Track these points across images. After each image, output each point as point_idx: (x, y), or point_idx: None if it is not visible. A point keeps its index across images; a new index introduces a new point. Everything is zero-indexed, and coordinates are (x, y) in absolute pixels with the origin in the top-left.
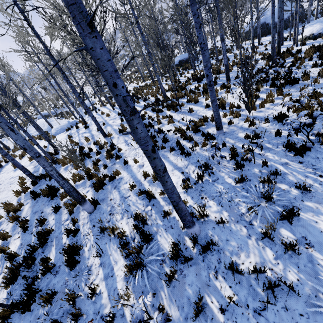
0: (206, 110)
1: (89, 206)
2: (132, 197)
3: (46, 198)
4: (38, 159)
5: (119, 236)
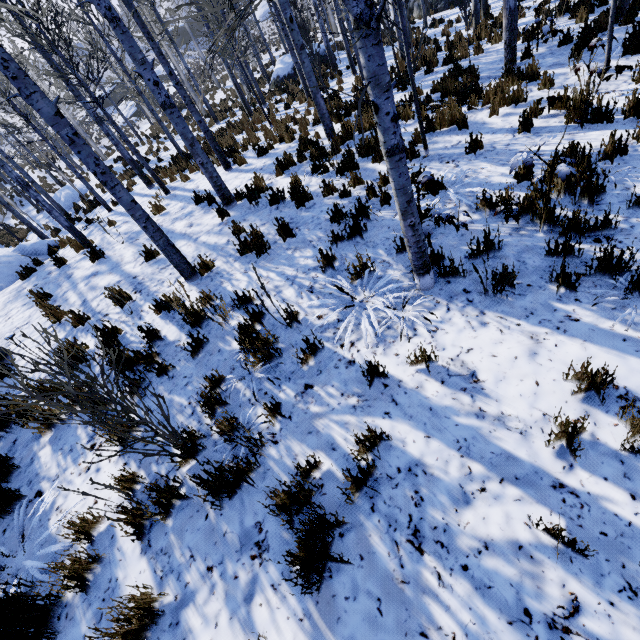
0: (526, 136)
1: None
2: (608, 612)
3: None
4: None
5: None
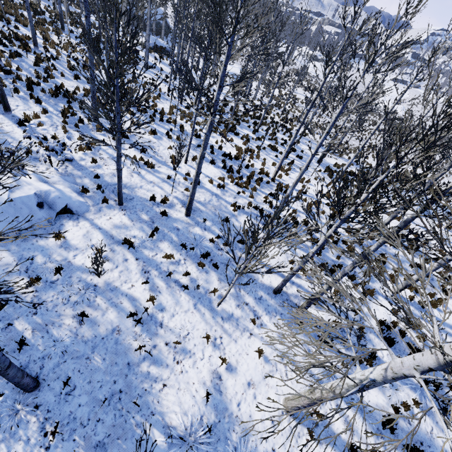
0: None
1: None
2: None
3: None
4: None
5: None
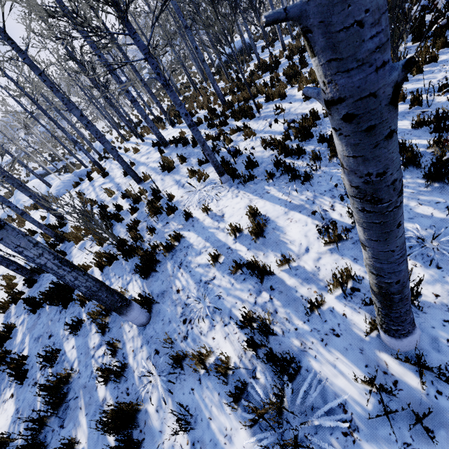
0: (306, 104)
1: (137, 312)
2: (221, 278)
3: (54, 306)
4: (0, 235)
5: (219, 371)
